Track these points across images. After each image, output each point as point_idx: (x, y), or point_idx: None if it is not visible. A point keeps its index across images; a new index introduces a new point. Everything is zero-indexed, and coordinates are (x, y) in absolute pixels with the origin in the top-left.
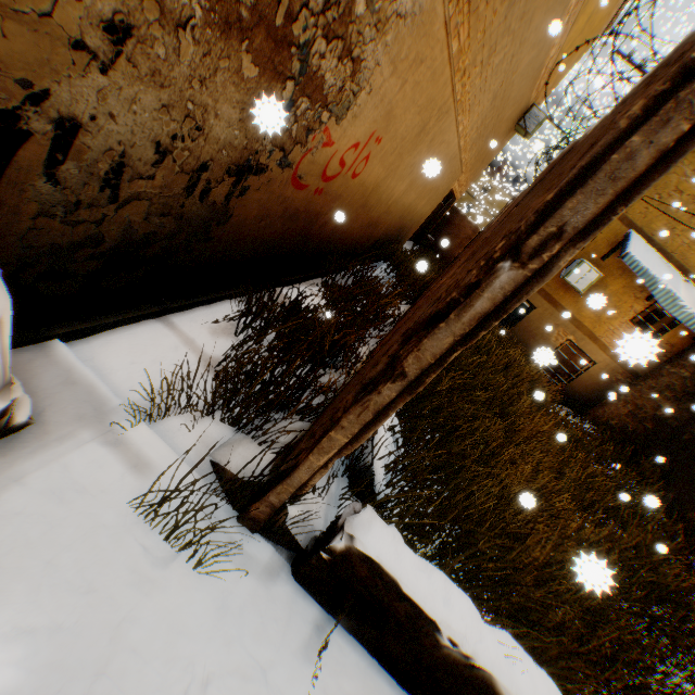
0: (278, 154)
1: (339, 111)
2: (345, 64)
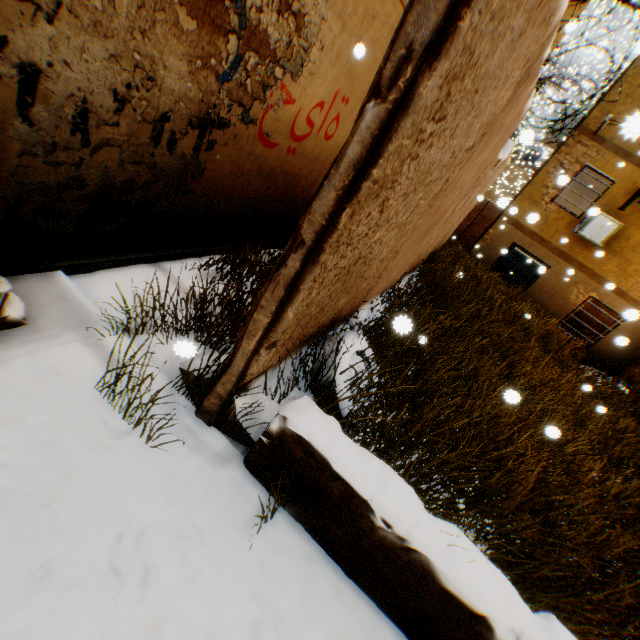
0: (238, 110)
1: (292, 68)
2: (287, 19)
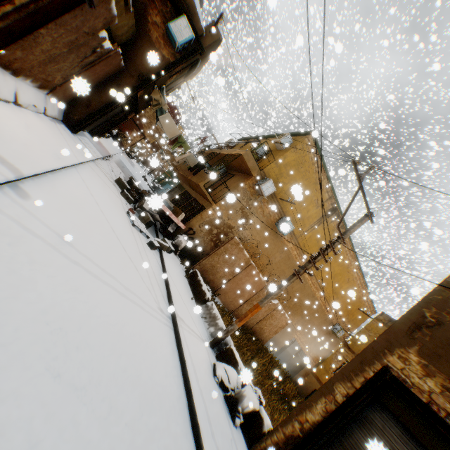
0: None
1: None
2: None
